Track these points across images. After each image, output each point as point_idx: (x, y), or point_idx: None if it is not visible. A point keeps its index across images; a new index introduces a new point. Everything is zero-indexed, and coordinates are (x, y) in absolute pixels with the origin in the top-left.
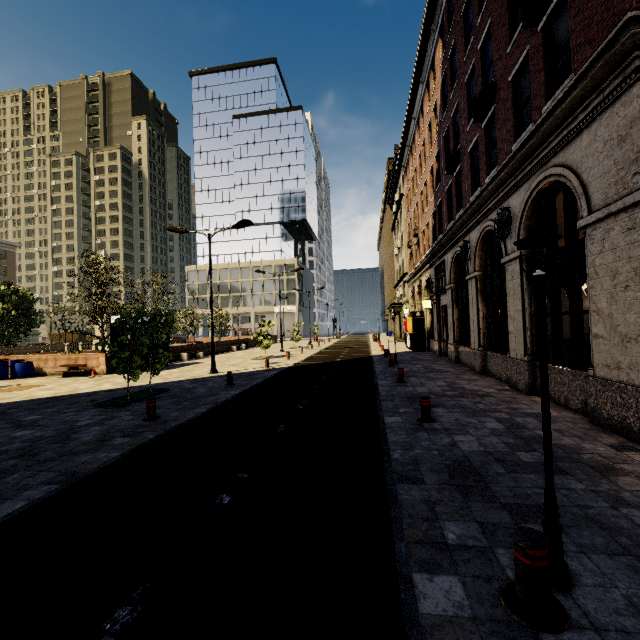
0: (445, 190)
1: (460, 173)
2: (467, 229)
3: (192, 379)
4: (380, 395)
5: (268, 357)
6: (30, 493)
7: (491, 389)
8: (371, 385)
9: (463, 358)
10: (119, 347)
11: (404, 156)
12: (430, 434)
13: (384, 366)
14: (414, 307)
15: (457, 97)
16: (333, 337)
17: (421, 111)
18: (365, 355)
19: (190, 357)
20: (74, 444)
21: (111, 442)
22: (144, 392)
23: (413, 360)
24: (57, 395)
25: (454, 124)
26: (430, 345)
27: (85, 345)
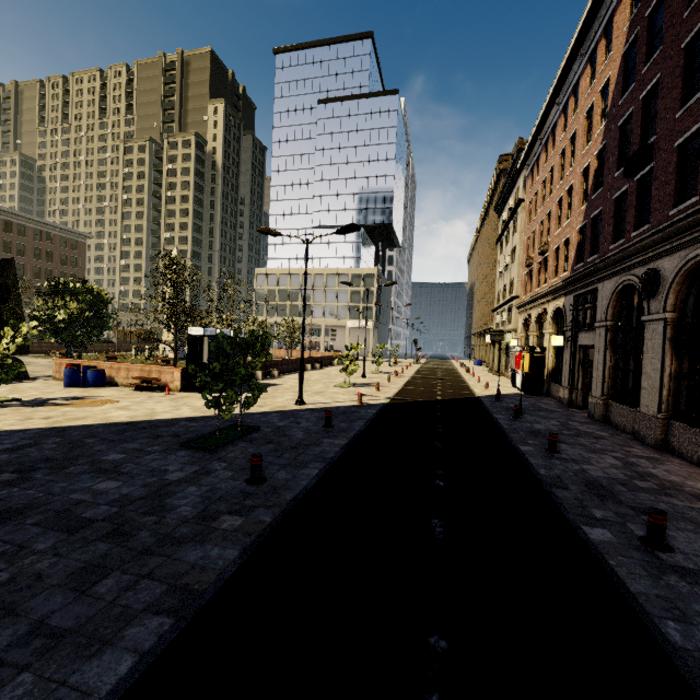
0: (612, 198)
1: (647, 176)
2: (656, 253)
3: (279, 411)
4: (541, 475)
5: (352, 385)
6: (135, 633)
7: (699, 484)
8: (512, 451)
9: (617, 419)
10: (211, 376)
11: (532, 152)
12: (690, 583)
13: (507, 417)
14: (524, 338)
15: (659, 70)
16: (413, 361)
17: (573, 93)
18: (468, 394)
19: (264, 375)
20: (173, 520)
21: (219, 523)
22: (232, 429)
23: (538, 410)
24: (134, 420)
25: (644, 108)
26: (550, 389)
27: (152, 349)
